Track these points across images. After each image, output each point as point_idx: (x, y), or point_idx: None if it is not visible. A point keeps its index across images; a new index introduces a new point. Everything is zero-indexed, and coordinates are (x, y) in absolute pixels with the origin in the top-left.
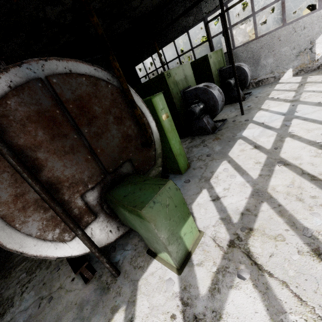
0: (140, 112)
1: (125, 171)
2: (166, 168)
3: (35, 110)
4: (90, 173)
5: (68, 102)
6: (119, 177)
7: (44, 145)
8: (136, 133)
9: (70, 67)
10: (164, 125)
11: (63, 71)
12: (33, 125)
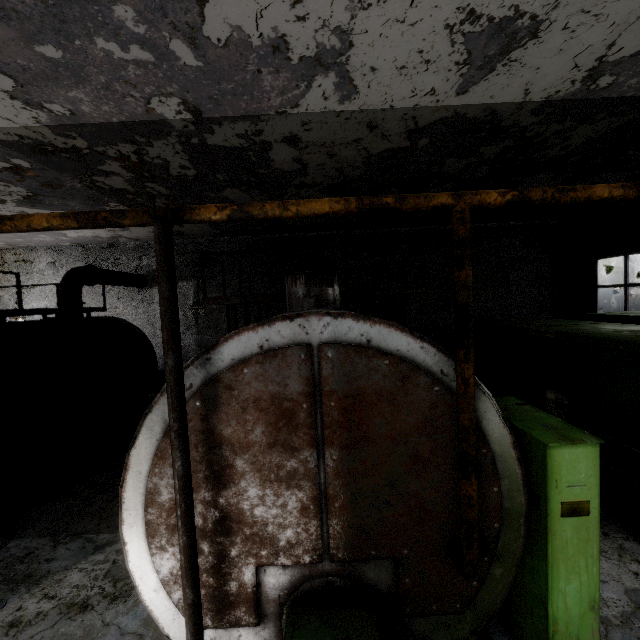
0: (489, 469)
1: (370, 576)
2: (510, 616)
3: (273, 392)
4: (297, 536)
5: (330, 396)
6: (350, 581)
7: (253, 450)
8: (447, 510)
9: (372, 335)
10: (555, 528)
11: (355, 339)
12: (257, 413)
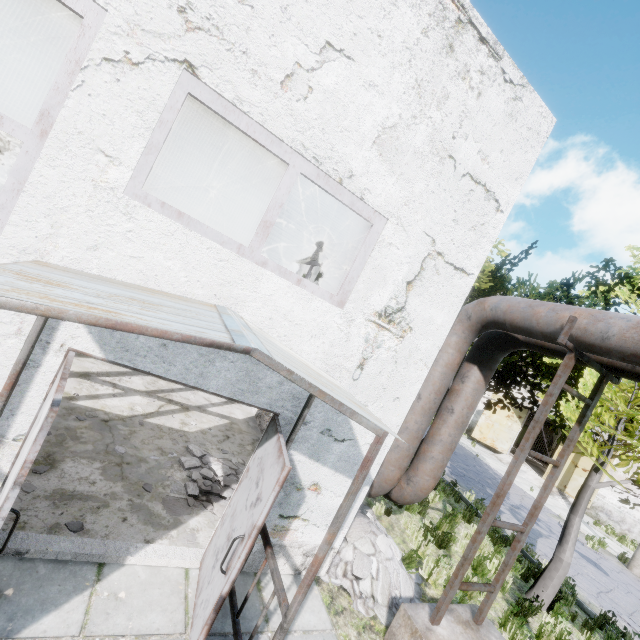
0: None
1: None
2: None
3: None
4: None
5: None
6: None
7: None
8: None
9: None
10: None
11: None
12: None
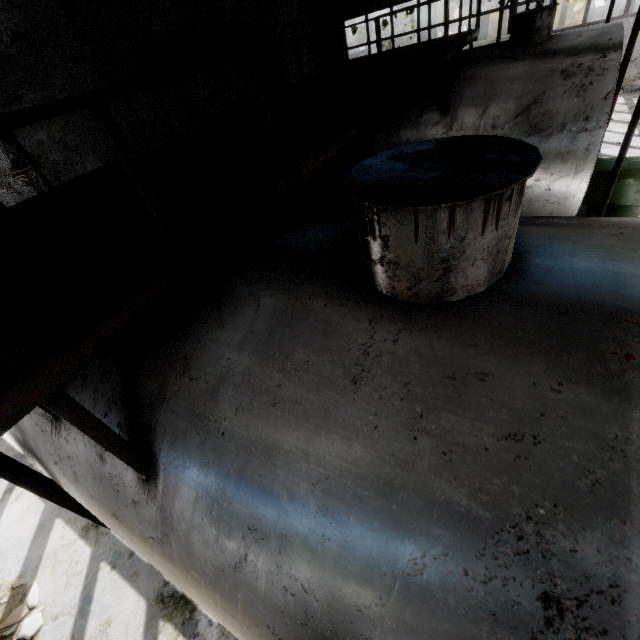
0: None
1: None
2: None
3: None
4: None
5: None
6: None
7: None
8: None
9: None
10: None
11: None
12: None
